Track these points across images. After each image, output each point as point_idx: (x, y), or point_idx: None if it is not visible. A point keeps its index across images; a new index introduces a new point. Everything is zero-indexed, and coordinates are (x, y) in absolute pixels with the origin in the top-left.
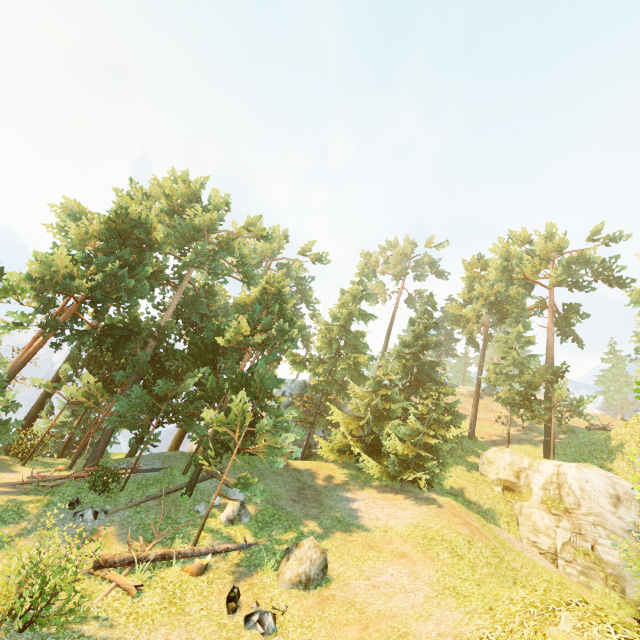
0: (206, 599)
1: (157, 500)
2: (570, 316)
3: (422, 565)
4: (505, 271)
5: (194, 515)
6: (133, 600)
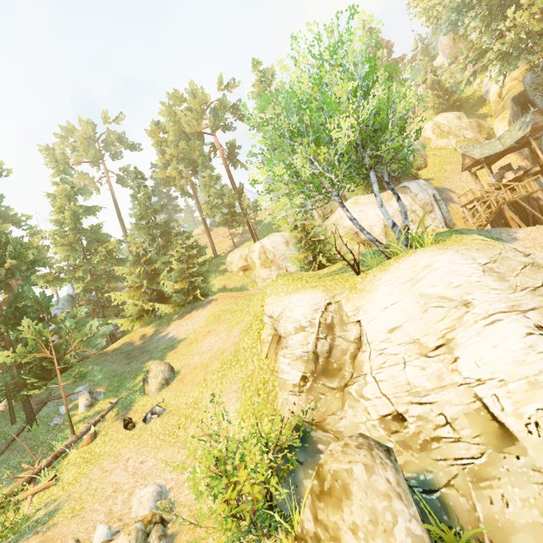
0: (111, 440)
1: (7, 452)
2: (232, 151)
3: (220, 328)
4: (179, 130)
5: (55, 428)
6: (57, 485)
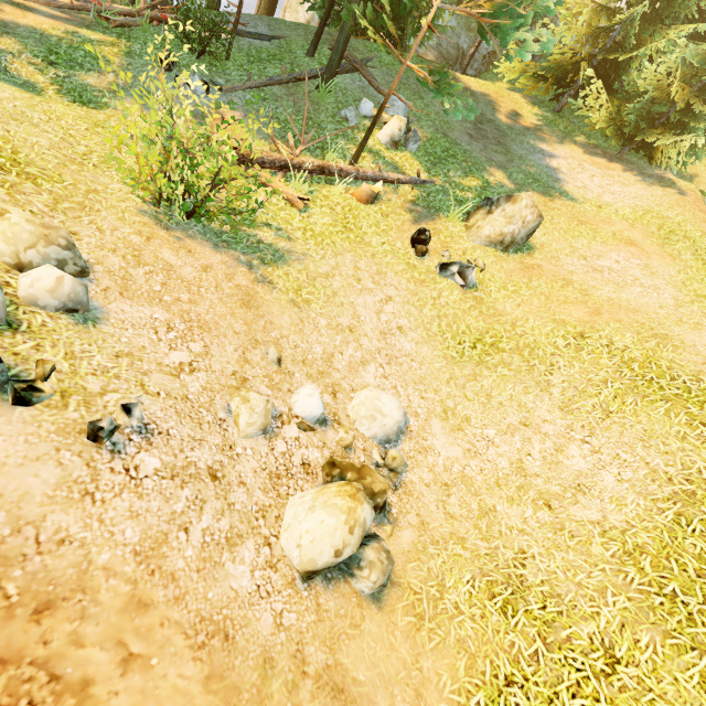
0: (385, 234)
1: (284, 88)
2: None
3: (659, 261)
4: None
5: (341, 123)
6: (301, 215)
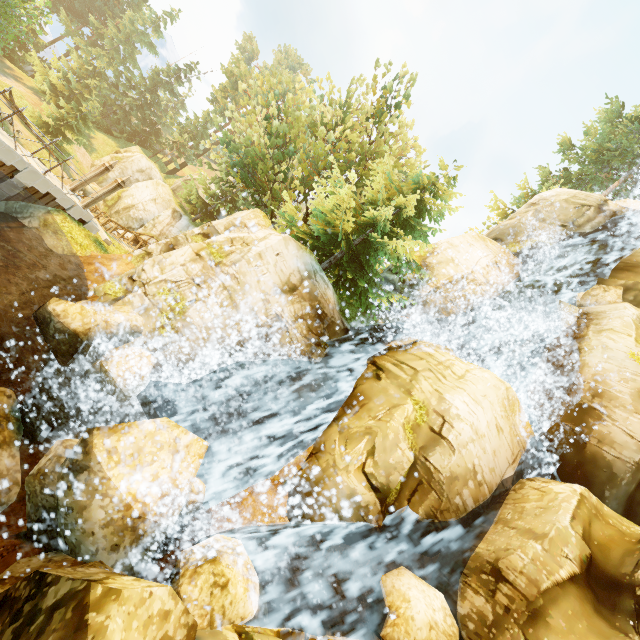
0: None
1: None
2: None
3: None
4: (232, 75)
5: None
6: None
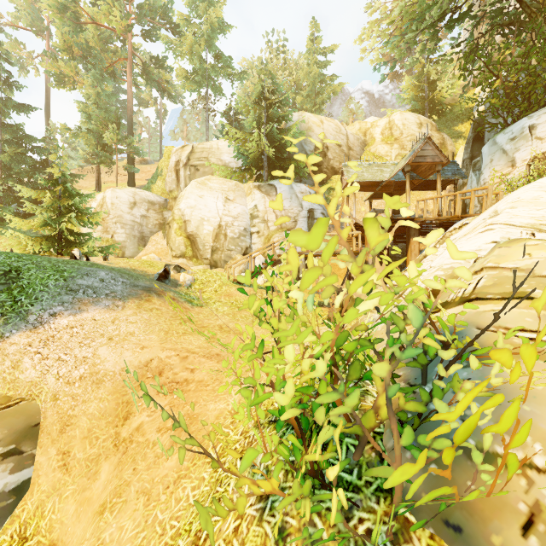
0: None
1: None
2: (150, 69)
3: None
4: (62, 11)
5: None
6: None
